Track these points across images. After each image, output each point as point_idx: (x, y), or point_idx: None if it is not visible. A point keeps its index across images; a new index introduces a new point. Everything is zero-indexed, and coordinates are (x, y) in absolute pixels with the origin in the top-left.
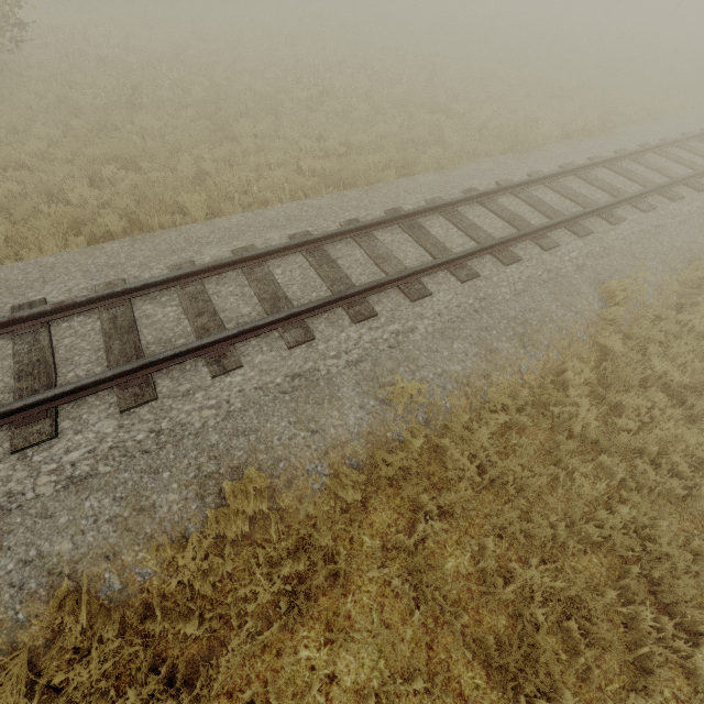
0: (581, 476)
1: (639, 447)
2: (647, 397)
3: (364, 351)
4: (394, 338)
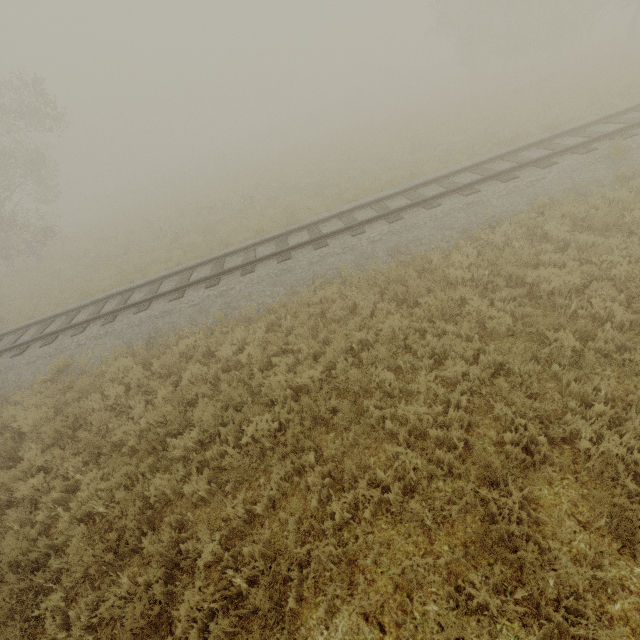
0: None
1: None
2: None
3: None
4: None
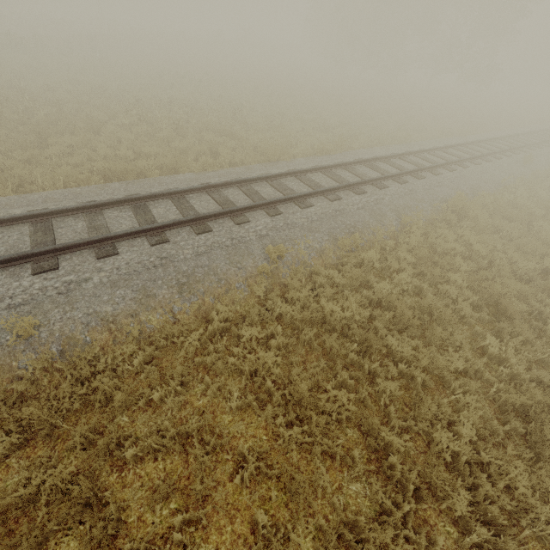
0: (190, 395)
1: (244, 368)
2: (265, 330)
3: (30, 296)
4: (65, 286)
